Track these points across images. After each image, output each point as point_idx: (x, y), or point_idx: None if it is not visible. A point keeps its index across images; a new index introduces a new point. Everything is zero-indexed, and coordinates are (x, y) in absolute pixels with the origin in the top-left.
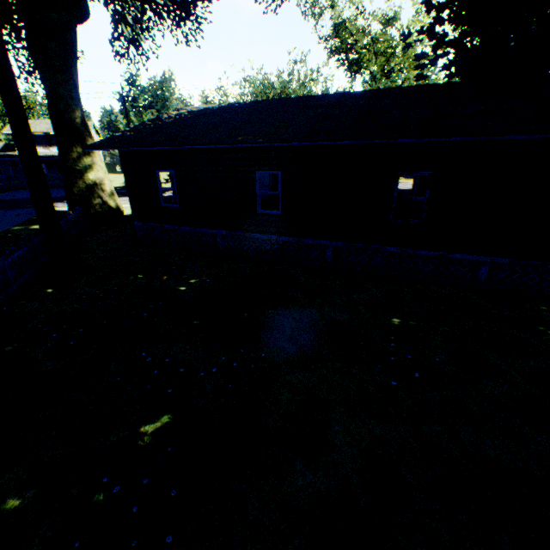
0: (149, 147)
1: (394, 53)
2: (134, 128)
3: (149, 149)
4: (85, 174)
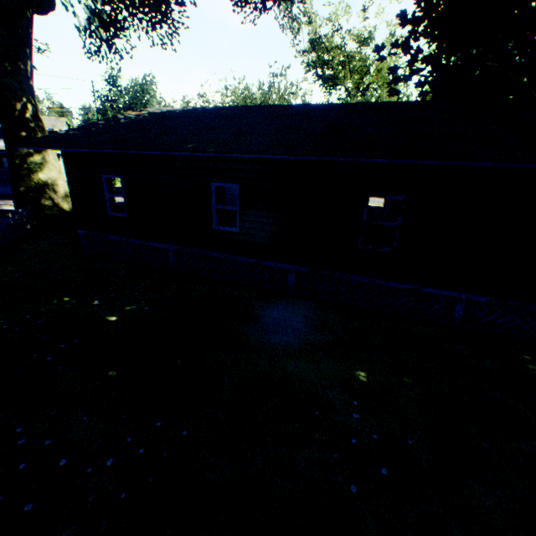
0: (87, 149)
1: (369, 72)
2: (83, 126)
3: (88, 150)
4: (35, 172)
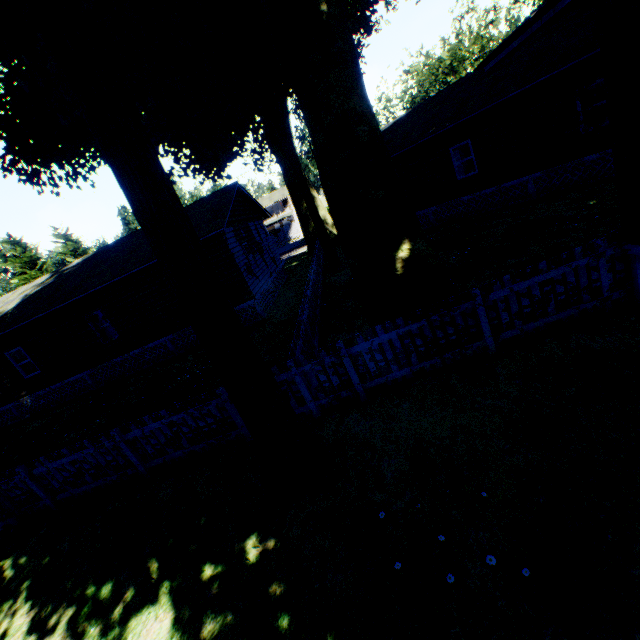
0: None
1: None
2: None
3: None
4: None
